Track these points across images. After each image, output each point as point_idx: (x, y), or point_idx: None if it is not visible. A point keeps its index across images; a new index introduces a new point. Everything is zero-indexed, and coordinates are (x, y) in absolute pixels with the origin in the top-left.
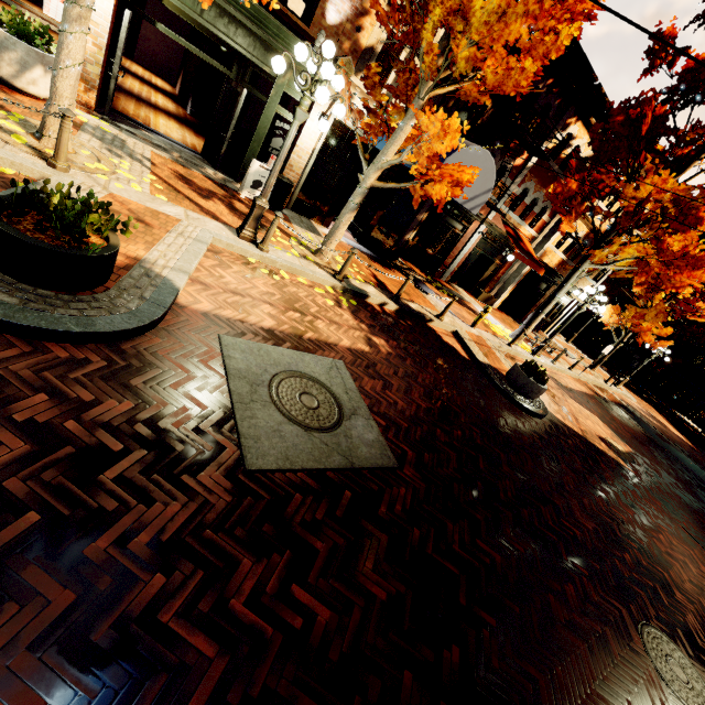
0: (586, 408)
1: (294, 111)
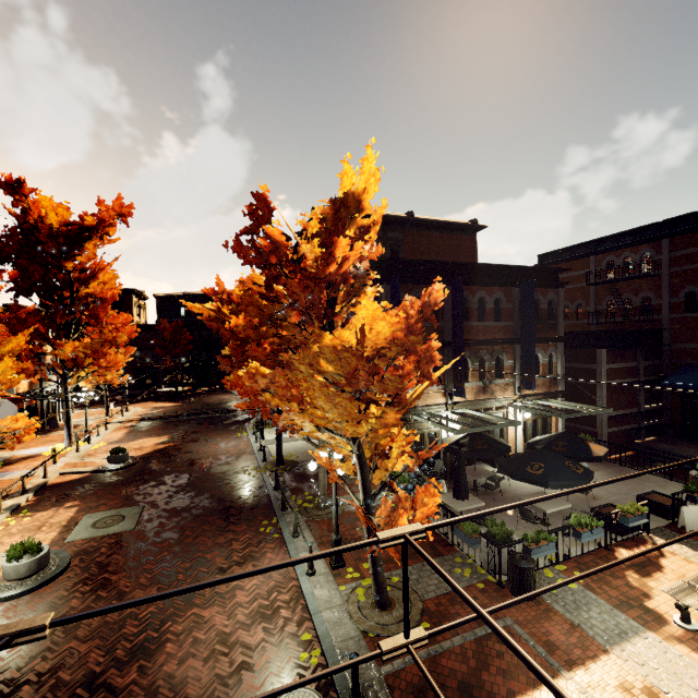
0: (138, 439)
1: None
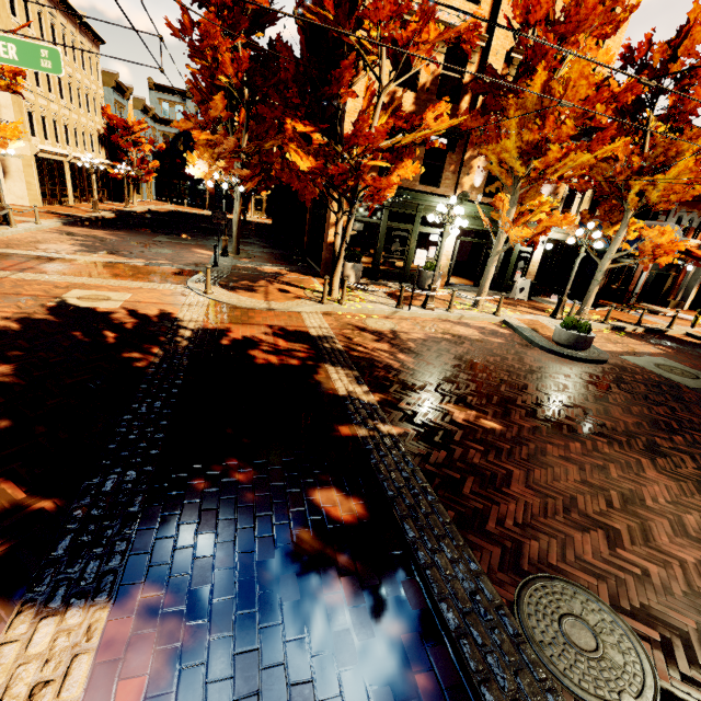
0: None
1: (577, 255)
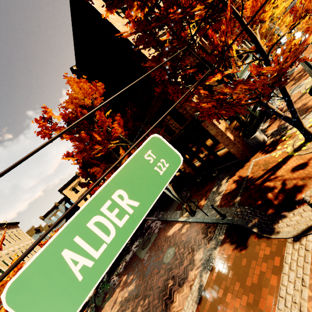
0: None
1: None
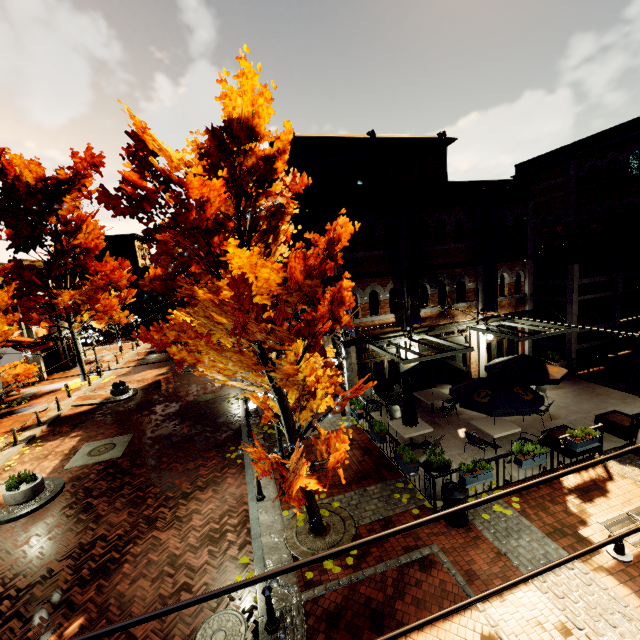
0: (142, 371)
1: None
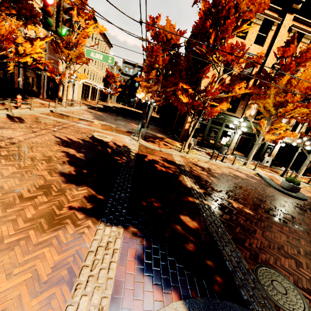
0: None
1: (297, 150)
